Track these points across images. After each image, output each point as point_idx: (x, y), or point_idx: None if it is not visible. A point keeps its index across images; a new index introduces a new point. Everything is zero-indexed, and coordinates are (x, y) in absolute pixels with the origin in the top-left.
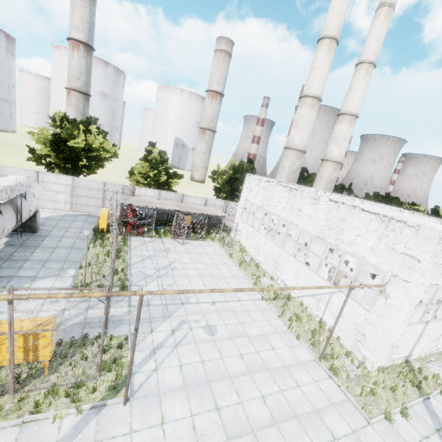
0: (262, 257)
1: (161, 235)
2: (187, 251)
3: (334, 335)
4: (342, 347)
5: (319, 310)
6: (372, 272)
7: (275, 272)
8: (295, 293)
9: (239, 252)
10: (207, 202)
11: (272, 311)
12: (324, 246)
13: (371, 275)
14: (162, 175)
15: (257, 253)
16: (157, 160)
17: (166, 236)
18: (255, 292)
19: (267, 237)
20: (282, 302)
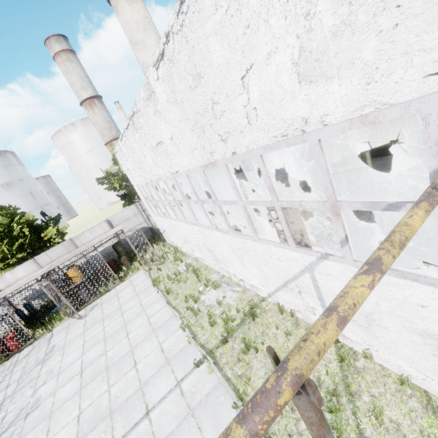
0: (197, 252)
1: (50, 326)
2: (85, 327)
3: (388, 368)
4: (434, 405)
5: (315, 313)
6: (365, 147)
7: (220, 266)
8: (260, 290)
9: (172, 263)
10: (113, 223)
11: (221, 394)
12: (271, 168)
13: (368, 155)
14: (27, 236)
15: (190, 248)
16: (3, 225)
17: (61, 319)
18: (187, 349)
19: (215, 206)
20: (244, 333)
